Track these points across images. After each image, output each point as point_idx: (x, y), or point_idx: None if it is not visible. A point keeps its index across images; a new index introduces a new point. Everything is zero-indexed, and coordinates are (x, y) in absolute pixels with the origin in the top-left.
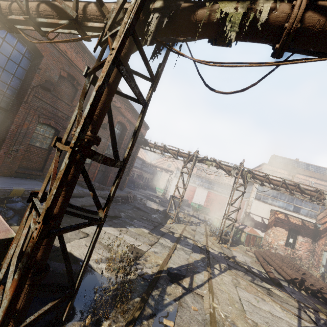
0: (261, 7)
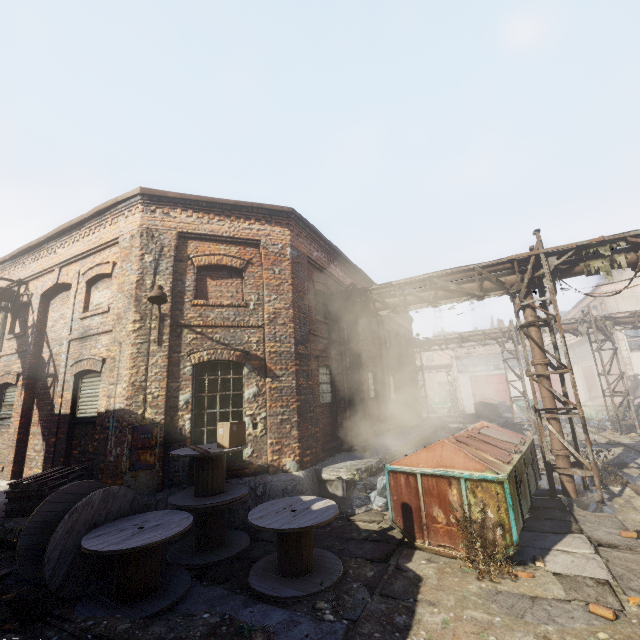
0: (618, 260)
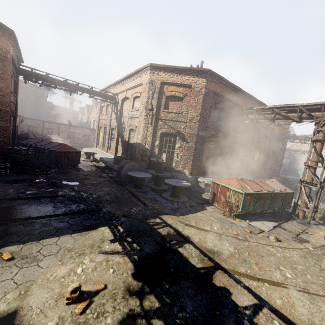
0: None
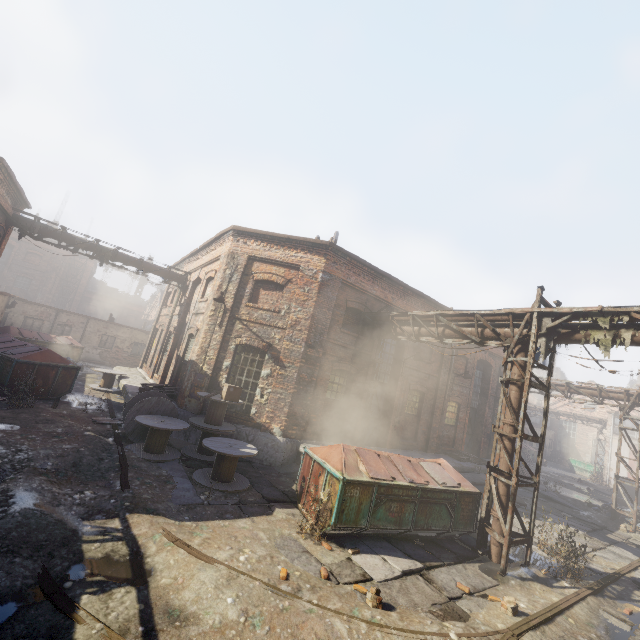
0: (623, 336)
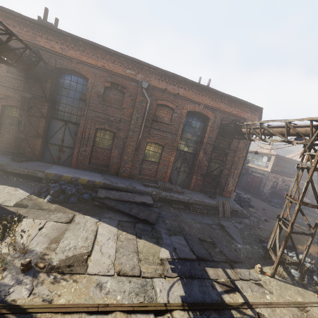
0: None
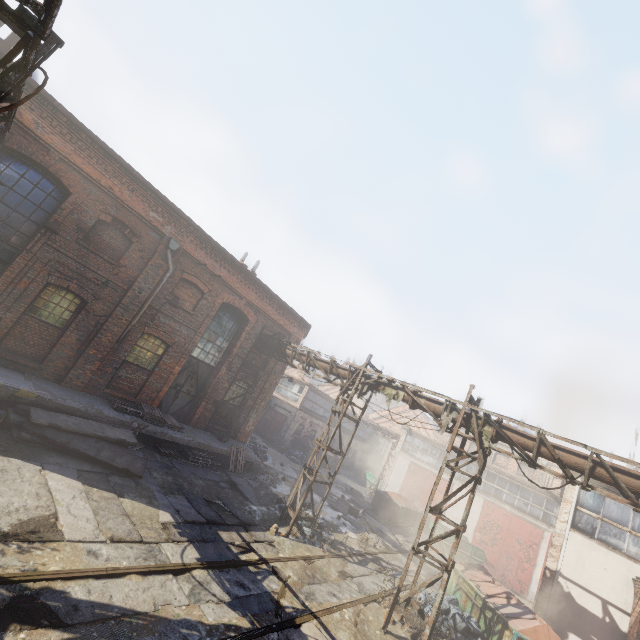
0: None
